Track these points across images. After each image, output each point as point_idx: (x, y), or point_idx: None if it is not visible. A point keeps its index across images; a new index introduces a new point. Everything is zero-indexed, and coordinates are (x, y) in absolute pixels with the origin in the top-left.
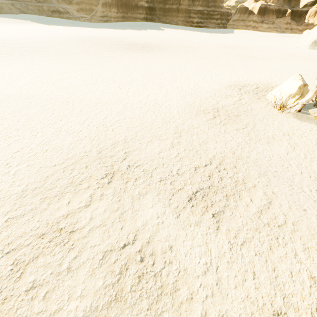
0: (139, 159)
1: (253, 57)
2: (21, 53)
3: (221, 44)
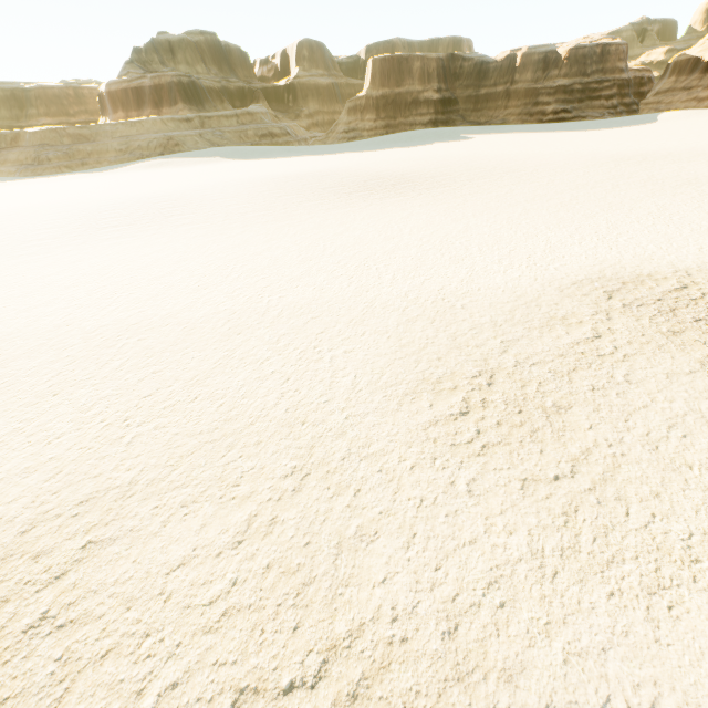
0: (97, 588)
1: (699, 180)
2: (151, 220)
3: (607, 154)
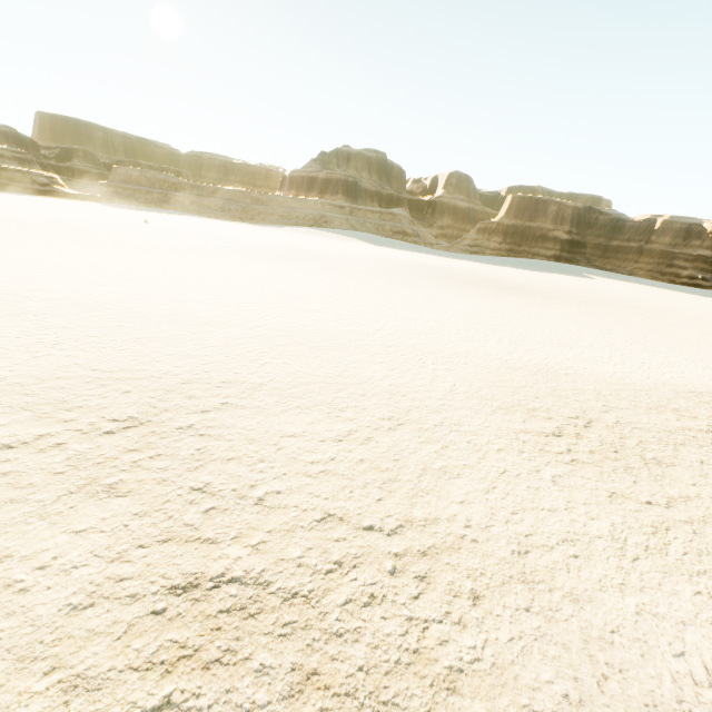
0: (229, 426)
1: None
2: (295, 259)
3: None
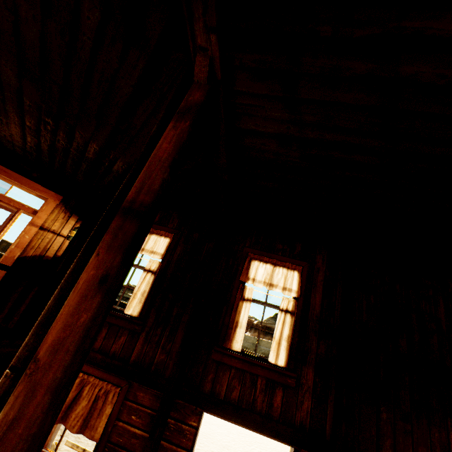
0: None
1: None
2: None
3: None
